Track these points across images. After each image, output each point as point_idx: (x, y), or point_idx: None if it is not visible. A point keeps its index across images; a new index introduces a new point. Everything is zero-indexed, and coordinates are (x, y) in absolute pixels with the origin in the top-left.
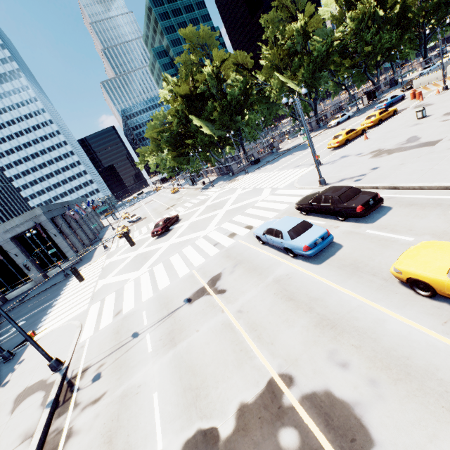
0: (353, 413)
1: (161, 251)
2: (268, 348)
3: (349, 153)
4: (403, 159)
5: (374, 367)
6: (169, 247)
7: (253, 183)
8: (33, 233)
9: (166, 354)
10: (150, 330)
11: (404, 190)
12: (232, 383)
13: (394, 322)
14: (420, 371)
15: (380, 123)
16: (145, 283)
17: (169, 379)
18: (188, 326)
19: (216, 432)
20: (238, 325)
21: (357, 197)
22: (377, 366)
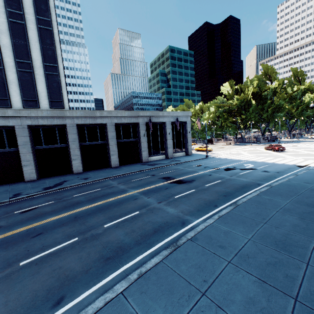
0: None
1: None
2: None
3: None
4: None
5: None
6: None
7: (310, 145)
8: (202, 123)
9: None
10: None
11: None
12: None
13: None
14: None
15: None
16: None
17: None
18: None
19: None
20: None
21: None
22: None
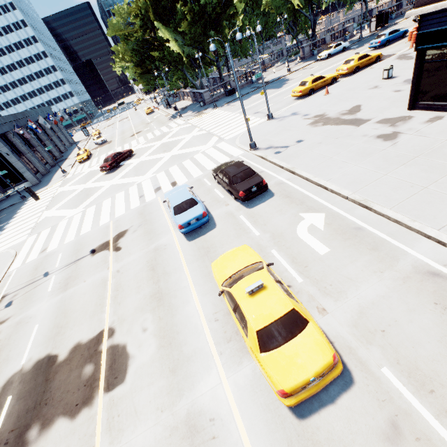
0: (127, 362)
1: (101, 191)
2: (115, 307)
3: (301, 111)
4: (325, 137)
5: (158, 335)
6: (109, 188)
7: (212, 124)
8: None
9: (58, 296)
10: (57, 272)
11: (297, 178)
12: (81, 328)
13: (192, 305)
14: (177, 343)
15: (356, 71)
16: (74, 225)
17: (50, 316)
18: (81, 276)
19: (56, 358)
20: (110, 283)
21: (246, 181)
22: (160, 335)
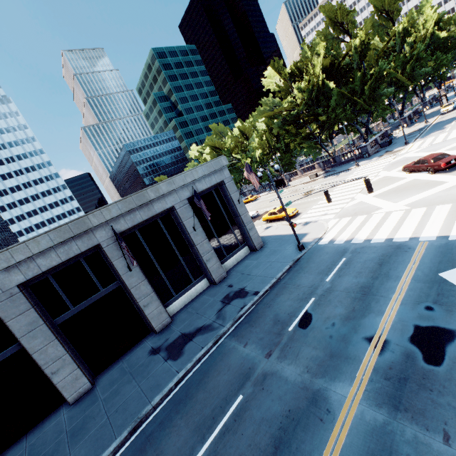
0: None
1: None
2: None
3: None
4: None
5: None
6: None
7: None
8: (259, 176)
9: None
10: None
11: None
12: None
13: None
14: None
15: None
16: None
17: None
18: None
19: None
20: None
21: None
22: None
